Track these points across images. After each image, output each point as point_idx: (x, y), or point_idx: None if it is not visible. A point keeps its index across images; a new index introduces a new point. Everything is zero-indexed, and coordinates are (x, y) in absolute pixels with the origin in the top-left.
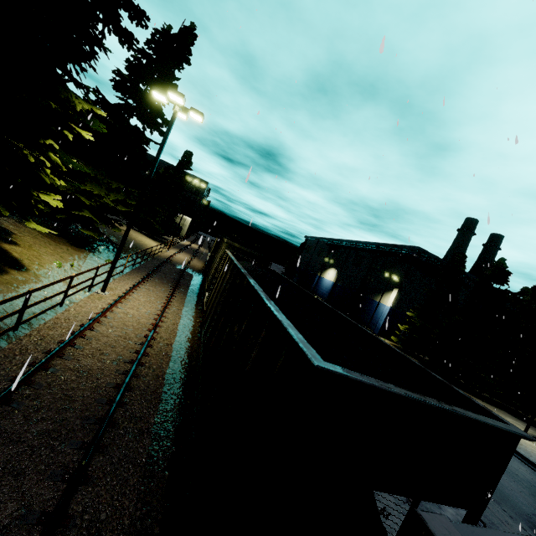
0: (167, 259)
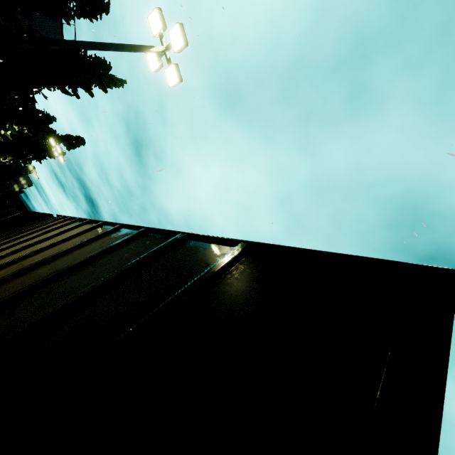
0: None
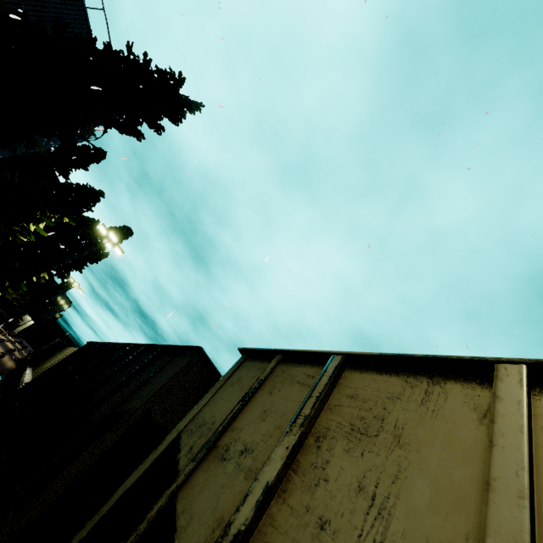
0: (4, 339)
